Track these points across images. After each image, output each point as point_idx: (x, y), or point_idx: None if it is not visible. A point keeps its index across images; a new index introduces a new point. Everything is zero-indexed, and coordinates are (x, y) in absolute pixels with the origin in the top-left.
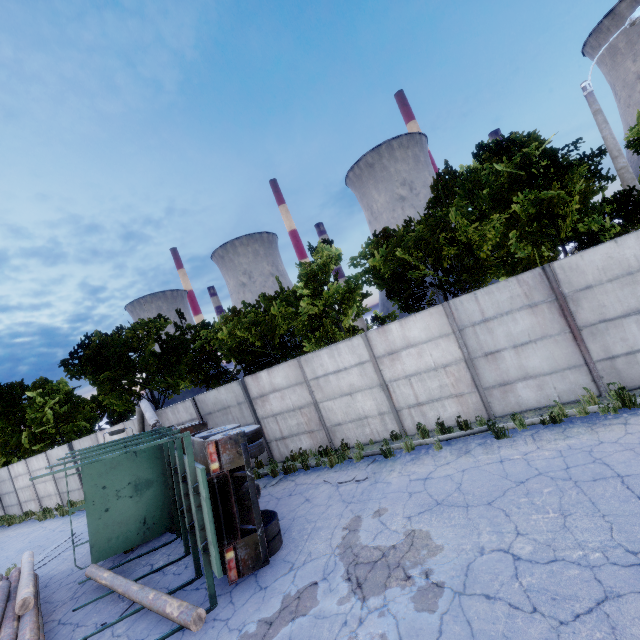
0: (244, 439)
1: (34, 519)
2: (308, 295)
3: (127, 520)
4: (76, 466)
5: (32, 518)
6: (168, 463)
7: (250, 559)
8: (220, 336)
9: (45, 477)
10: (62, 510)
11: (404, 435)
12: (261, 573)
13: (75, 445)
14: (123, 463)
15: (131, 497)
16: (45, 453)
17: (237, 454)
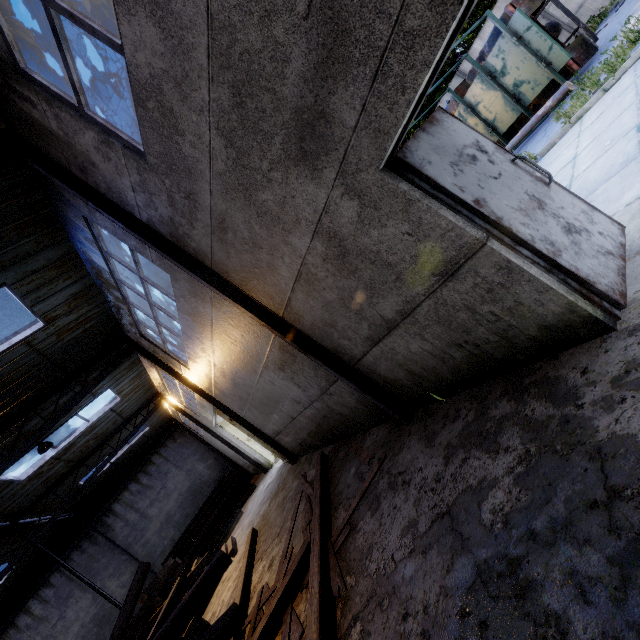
0: None
1: None
2: None
3: None
4: None
5: None
6: None
7: (581, 55)
8: None
9: None
10: None
11: None
12: (594, 60)
13: None
14: None
15: None
16: None
17: (530, 3)
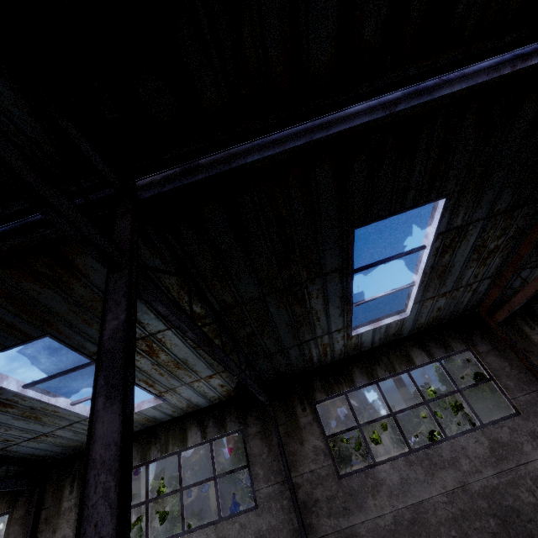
0: None
1: None
2: (425, 417)
3: None
4: None
5: None
6: None
7: None
8: (374, 436)
9: None
10: None
11: None
12: None
13: None
14: None
15: None
16: None
17: None
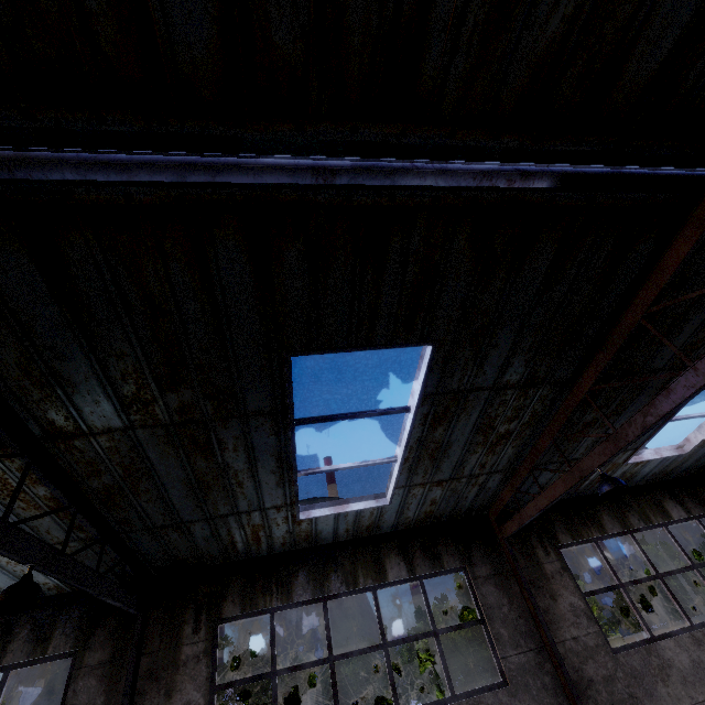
0: None
1: None
2: (422, 650)
3: None
4: None
5: None
6: None
7: None
8: (347, 671)
9: None
10: None
11: None
12: None
13: None
14: None
15: None
16: None
17: None
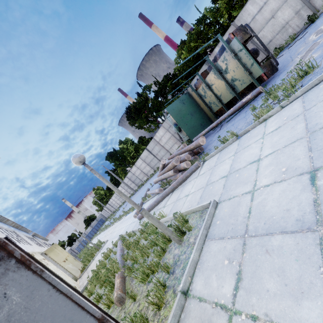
0: (243, 27)
1: (150, 178)
2: None
3: (195, 126)
4: (189, 57)
5: (148, 179)
6: (199, 97)
7: (269, 71)
8: (183, 57)
9: (144, 166)
10: (158, 168)
11: (317, 13)
12: (276, 75)
13: (148, 148)
14: (182, 108)
15: (191, 118)
16: (139, 158)
17: (243, 35)
